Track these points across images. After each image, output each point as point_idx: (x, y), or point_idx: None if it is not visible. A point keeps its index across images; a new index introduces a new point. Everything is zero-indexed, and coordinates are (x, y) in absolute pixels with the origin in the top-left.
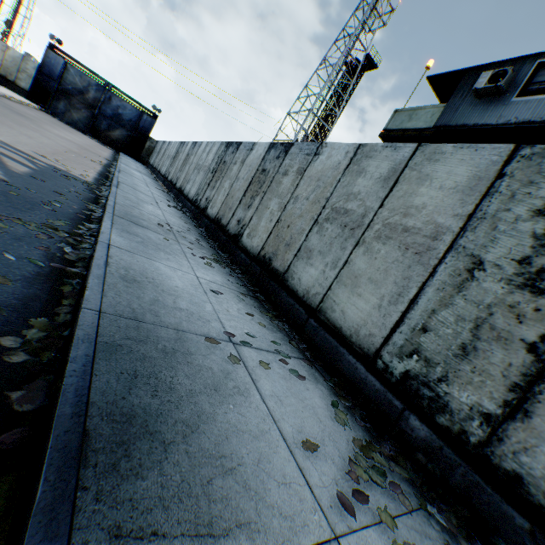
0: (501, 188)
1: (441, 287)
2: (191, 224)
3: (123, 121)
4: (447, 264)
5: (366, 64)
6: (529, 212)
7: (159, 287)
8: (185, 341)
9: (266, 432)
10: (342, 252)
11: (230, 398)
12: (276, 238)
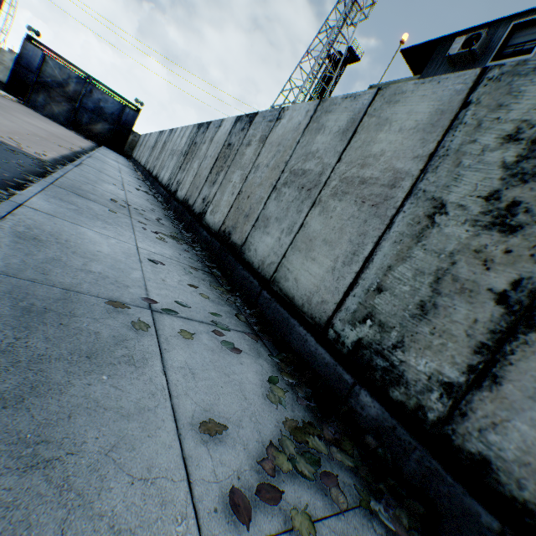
0: (467, 118)
1: (399, 239)
2: (159, 207)
3: (105, 114)
4: (406, 212)
5: (348, 57)
6: (498, 139)
7: (71, 249)
8: (73, 302)
9: (149, 410)
10: (298, 215)
11: (109, 367)
12: (236, 211)
